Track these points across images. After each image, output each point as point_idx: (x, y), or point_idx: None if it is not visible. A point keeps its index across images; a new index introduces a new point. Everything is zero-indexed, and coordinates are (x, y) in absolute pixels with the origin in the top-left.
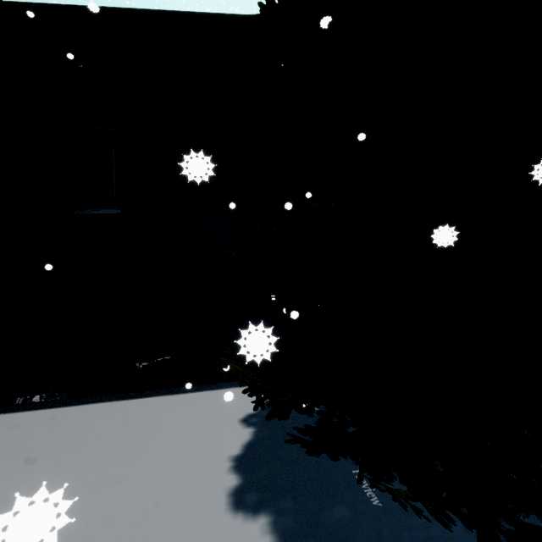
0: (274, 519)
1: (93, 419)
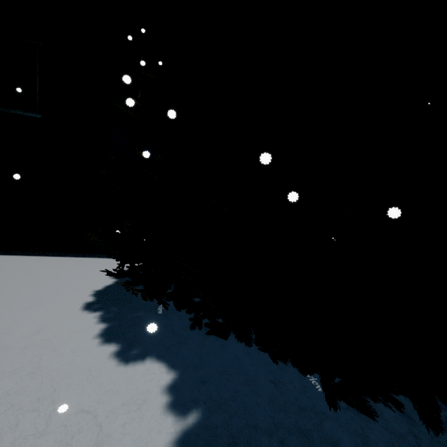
0: (104, 313)
1: (9, 264)
